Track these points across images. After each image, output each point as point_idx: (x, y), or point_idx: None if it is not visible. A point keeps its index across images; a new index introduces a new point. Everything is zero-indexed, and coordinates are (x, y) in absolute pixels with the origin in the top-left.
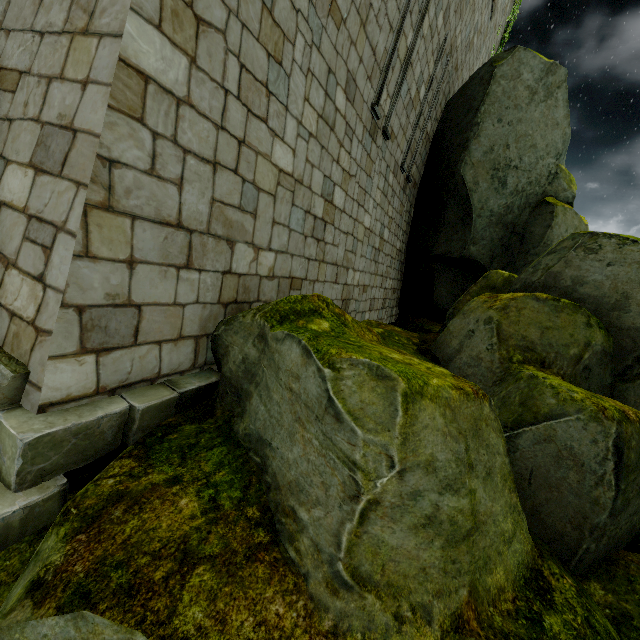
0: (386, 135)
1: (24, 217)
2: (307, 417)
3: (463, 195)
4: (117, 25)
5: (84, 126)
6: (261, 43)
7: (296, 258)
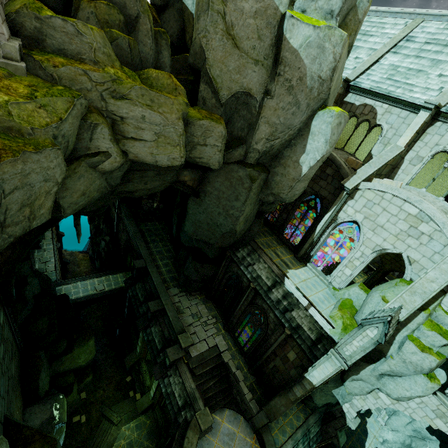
0: None
1: None
2: (73, 37)
3: None
4: None
5: None
6: None
7: None
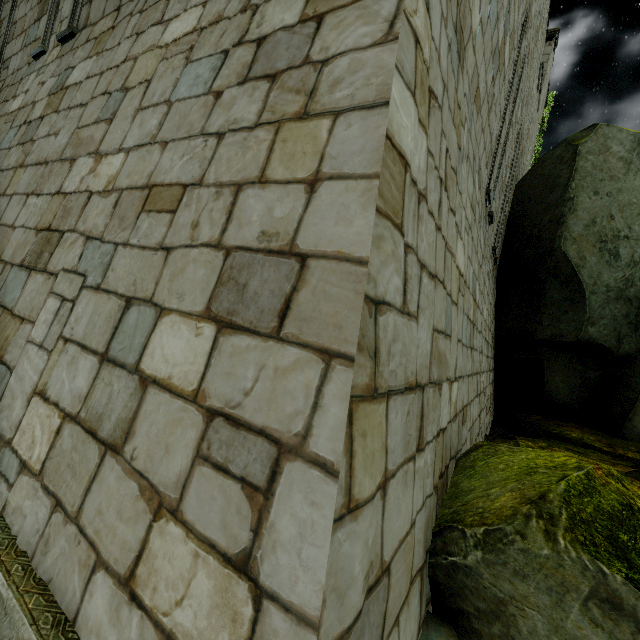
0: (491, 219)
1: (196, 411)
2: None
3: (568, 272)
4: (371, 92)
5: (323, 247)
6: (454, 125)
7: (464, 380)
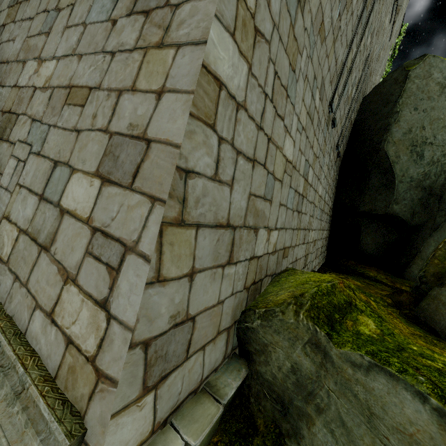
0: (333, 124)
1: (87, 229)
2: None
3: (386, 166)
4: (199, 33)
5: (160, 136)
6: (287, 53)
7: (287, 231)
